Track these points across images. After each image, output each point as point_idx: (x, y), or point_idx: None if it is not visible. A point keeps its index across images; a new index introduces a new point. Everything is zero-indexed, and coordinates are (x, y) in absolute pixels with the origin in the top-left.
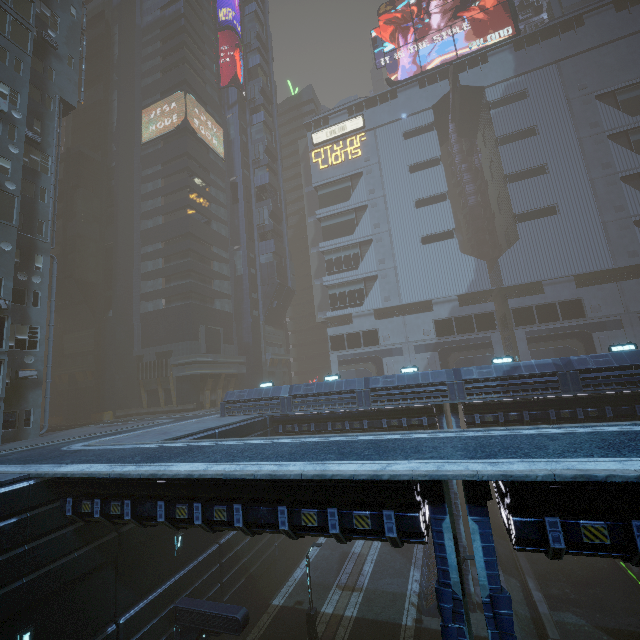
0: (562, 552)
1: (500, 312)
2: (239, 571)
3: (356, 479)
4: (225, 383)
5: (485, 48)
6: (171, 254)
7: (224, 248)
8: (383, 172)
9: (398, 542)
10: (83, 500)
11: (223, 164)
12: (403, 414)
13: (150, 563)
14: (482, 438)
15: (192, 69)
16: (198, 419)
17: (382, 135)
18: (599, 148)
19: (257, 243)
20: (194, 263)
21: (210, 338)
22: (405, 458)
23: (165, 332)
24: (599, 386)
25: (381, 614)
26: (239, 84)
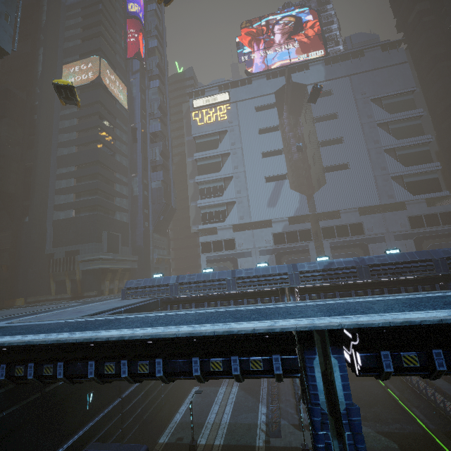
0: (390, 374)
1: (313, 229)
2: (135, 418)
3: (256, 333)
4: (121, 276)
5: (308, 60)
6: (82, 176)
7: (124, 174)
8: (241, 131)
9: (282, 377)
10: (16, 365)
11: (126, 113)
12: (258, 295)
13: (66, 417)
14: (328, 305)
15: (106, 41)
16: (103, 302)
17: (241, 107)
18: (372, 131)
19: (150, 173)
20: (101, 184)
21: (111, 241)
22: (284, 318)
23: (74, 235)
24: (380, 275)
25: (241, 440)
26: (141, 58)
